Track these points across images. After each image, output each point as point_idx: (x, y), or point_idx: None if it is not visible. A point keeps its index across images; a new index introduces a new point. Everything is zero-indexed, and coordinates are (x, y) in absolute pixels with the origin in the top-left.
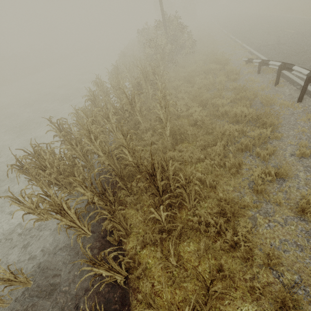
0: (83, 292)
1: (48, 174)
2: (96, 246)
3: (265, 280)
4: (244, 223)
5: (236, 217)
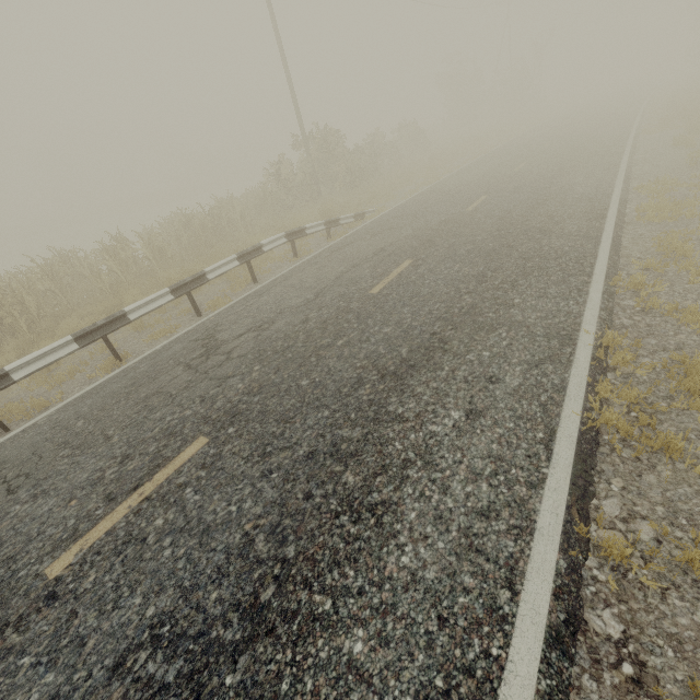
0: None
1: None
2: None
3: None
4: None
5: None
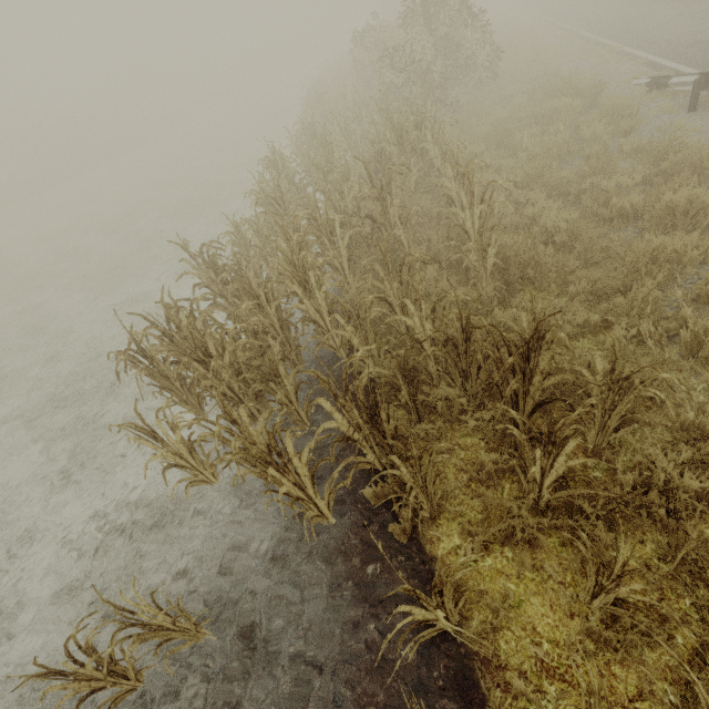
0: (343, 663)
1: (215, 370)
2: (352, 547)
3: None
4: None
5: None
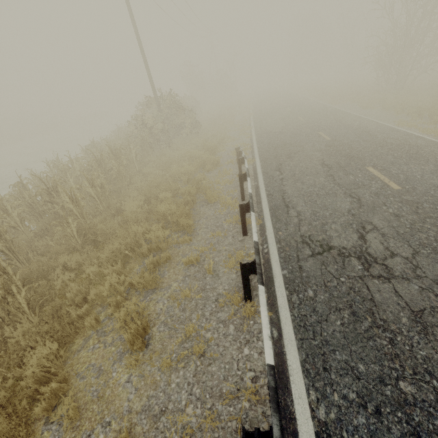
0: None
1: None
2: None
3: (36, 416)
4: (76, 345)
5: (75, 339)
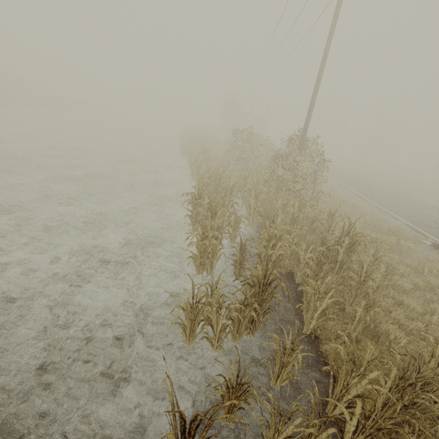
0: None
1: None
2: None
3: None
4: None
5: None
